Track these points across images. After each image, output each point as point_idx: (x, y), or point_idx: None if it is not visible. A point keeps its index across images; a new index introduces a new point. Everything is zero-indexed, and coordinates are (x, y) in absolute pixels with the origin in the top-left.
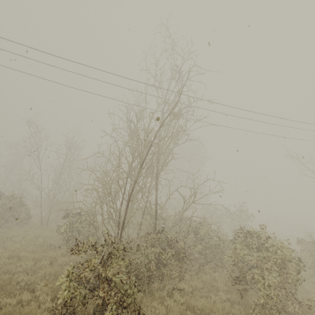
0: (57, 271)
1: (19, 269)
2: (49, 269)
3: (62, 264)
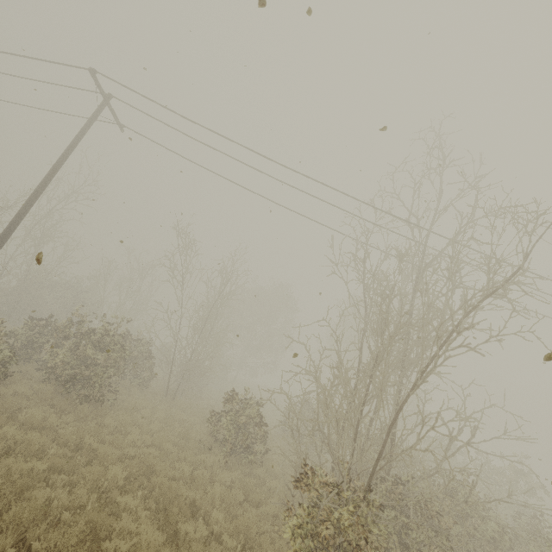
0: (229, 496)
1: (175, 473)
2: (219, 490)
3: (224, 482)
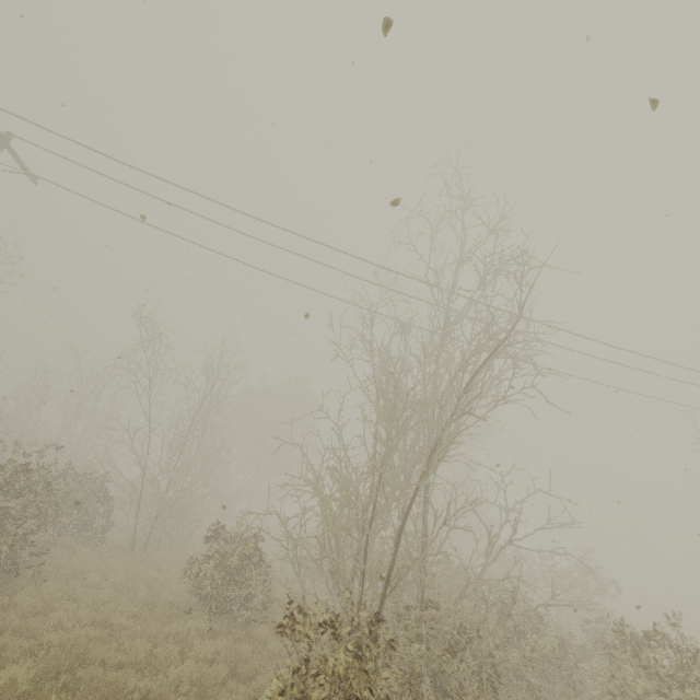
0: (205, 675)
1: (122, 658)
2: (189, 668)
3: (204, 656)
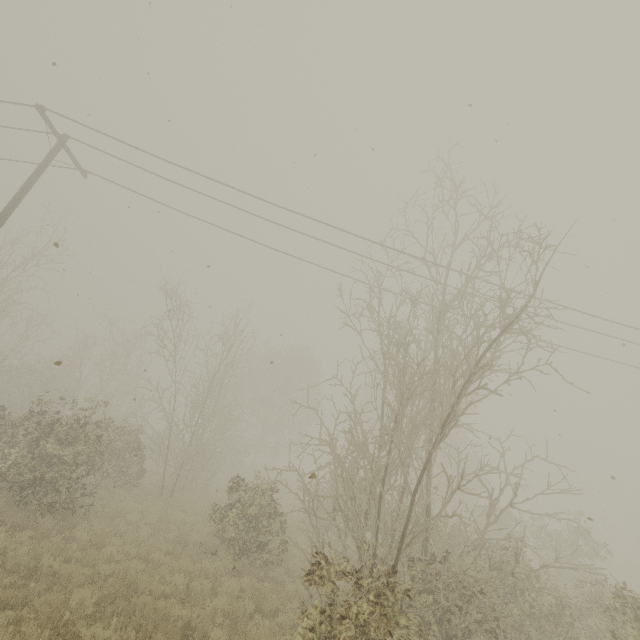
0: (235, 609)
1: (165, 589)
2: (221, 602)
3: (231, 592)
